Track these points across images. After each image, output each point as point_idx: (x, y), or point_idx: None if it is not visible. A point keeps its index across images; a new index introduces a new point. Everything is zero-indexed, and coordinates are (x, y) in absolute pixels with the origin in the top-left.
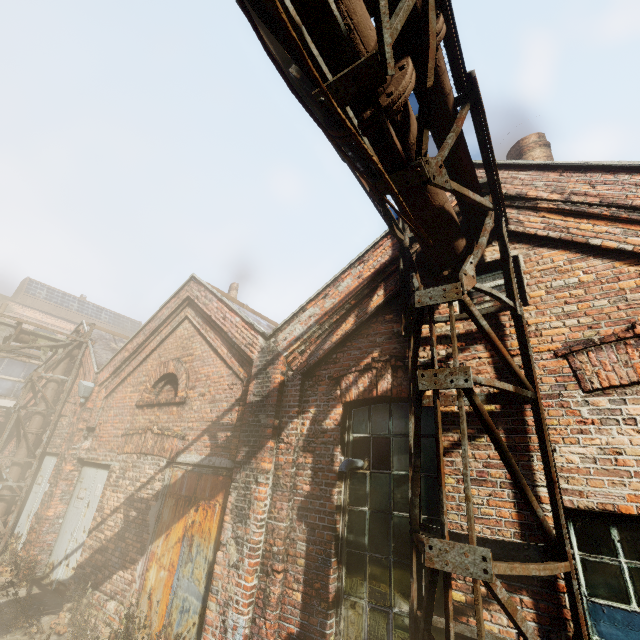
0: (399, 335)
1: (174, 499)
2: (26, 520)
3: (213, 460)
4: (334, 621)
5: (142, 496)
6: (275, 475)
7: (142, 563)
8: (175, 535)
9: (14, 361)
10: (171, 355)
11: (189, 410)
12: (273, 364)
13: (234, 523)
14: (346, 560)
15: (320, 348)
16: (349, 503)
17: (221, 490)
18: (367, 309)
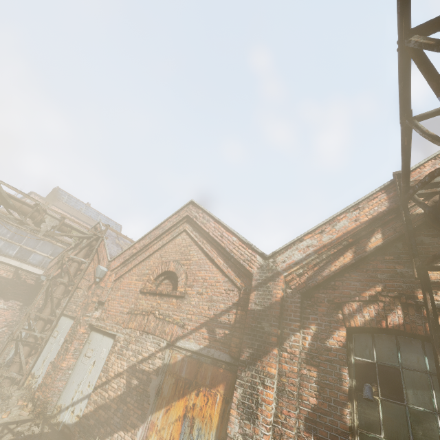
0: (403, 275)
1: (174, 378)
2: (41, 364)
3: (212, 352)
4: None
5: (143, 368)
6: (279, 381)
7: (142, 430)
8: (175, 412)
9: (47, 242)
10: (171, 257)
11: (188, 304)
12: (273, 280)
13: (241, 419)
14: None
15: (318, 274)
16: (359, 426)
17: (222, 381)
18: (365, 248)
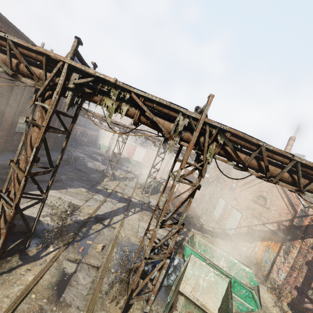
0: None
1: (263, 235)
2: (216, 212)
3: (278, 232)
4: (311, 292)
5: (253, 228)
6: (299, 249)
7: (253, 244)
8: (264, 244)
9: None
10: (264, 189)
11: (270, 212)
12: (305, 217)
13: (283, 253)
14: None
15: None
16: None
17: (280, 242)
18: None
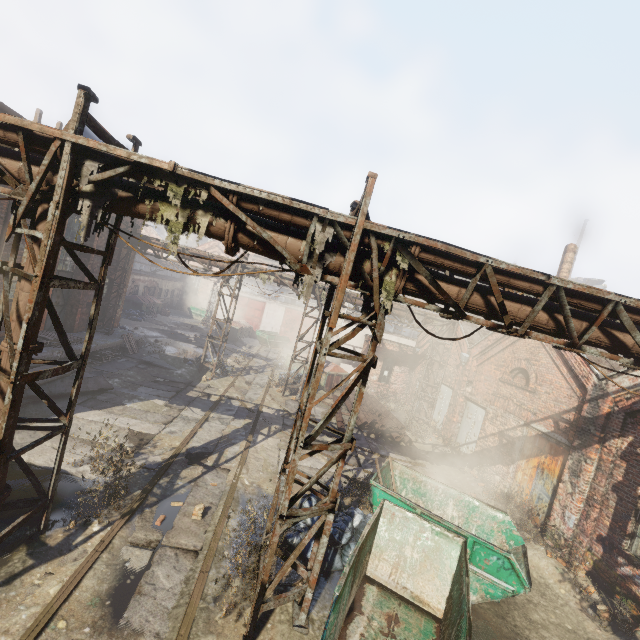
0: None
1: (530, 445)
2: (437, 415)
3: (556, 436)
4: (628, 542)
5: (509, 434)
6: (598, 463)
7: (513, 467)
8: (532, 463)
9: None
10: (522, 355)
11: (538, 399)
12: (602, 399)
13: (570, 475)
14: None
15: None
16: None
17: (561, 454)
18: None
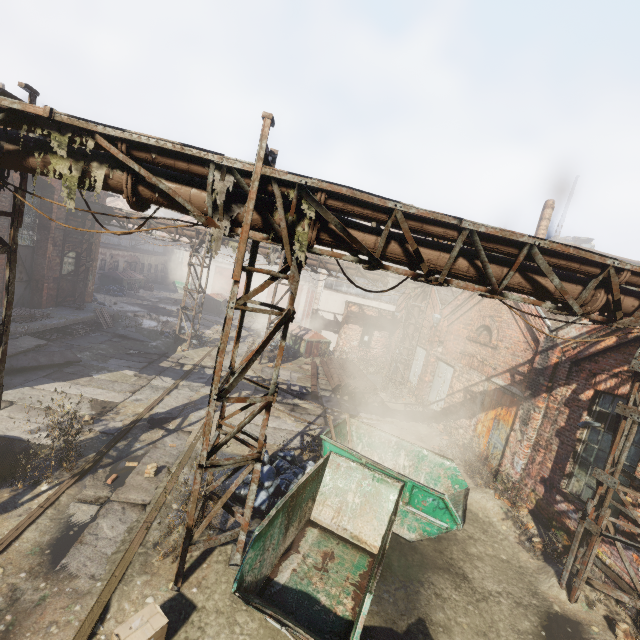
0: None
1: (489, 399)
2: (413, 376)
3: (511, 388)
4: (566, 482)
5: (472, 390)
6: (545, 411)
7: (474, 420)
8: (490, 415)
9: None
10: (487, 312)
11: (498, 354)
12: (552, 350)
13: (520, 424)
14: (578, 463)
15: (586, 350)
16: (586, 440)
17: (515, 405)
18: (628, 335)
